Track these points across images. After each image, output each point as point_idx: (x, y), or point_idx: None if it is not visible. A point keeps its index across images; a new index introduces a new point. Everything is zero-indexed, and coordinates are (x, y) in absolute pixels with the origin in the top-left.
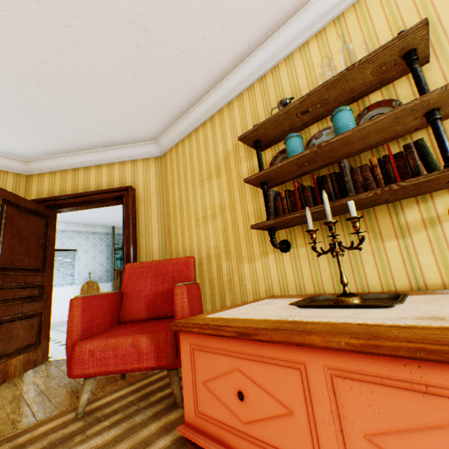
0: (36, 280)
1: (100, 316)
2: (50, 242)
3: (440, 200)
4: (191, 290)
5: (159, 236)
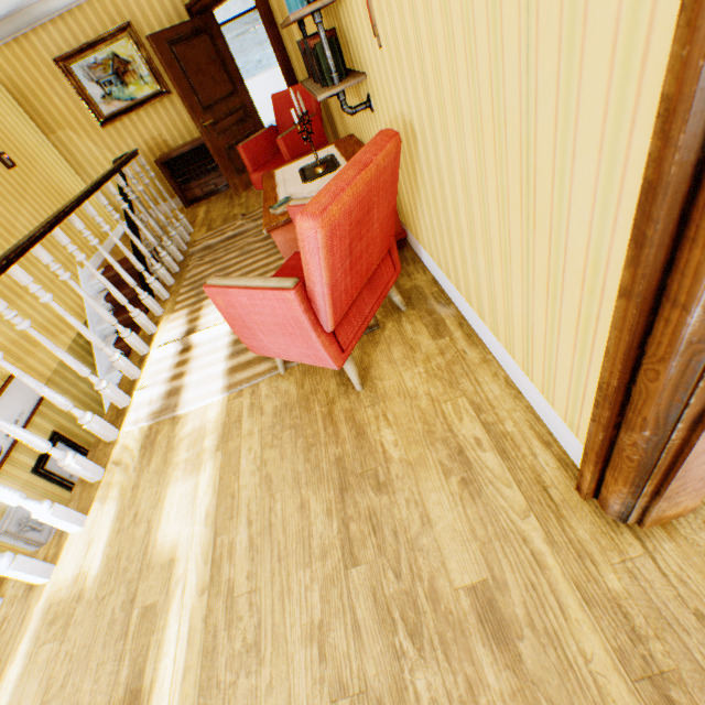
0: (236, 106)
1: (262, 153)
2: (226, 58)
3: (365, 88)
4: (293, 138)
5: (299, 33)
